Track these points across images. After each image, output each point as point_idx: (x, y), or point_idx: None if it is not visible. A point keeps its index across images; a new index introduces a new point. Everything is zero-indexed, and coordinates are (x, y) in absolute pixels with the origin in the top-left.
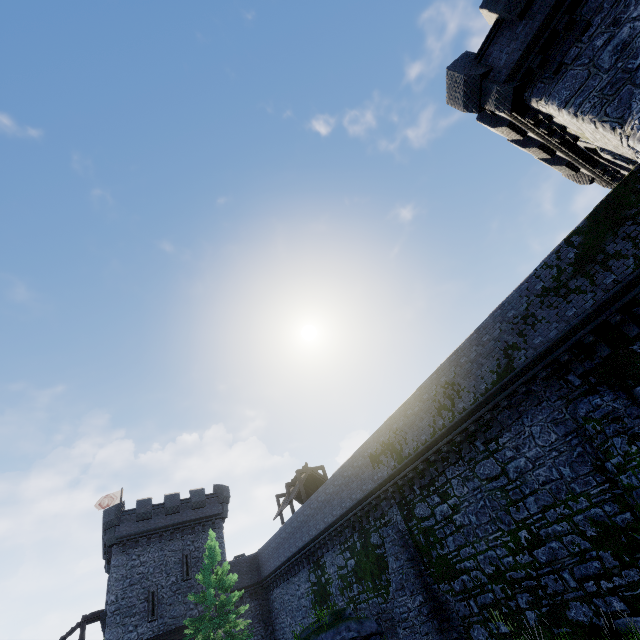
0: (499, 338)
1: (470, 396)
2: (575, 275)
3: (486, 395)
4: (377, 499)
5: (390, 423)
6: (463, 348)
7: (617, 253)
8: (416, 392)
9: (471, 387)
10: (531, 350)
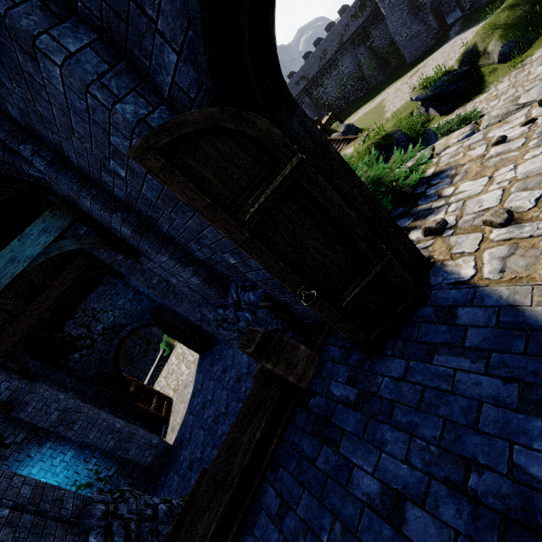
0: (339, 32)
1: (331, 53)
2: (359, 12)
3: (335, 52)
4: (299, 97)
5: (302, 69)
6: (328, 36)
7: (368, 6)
8: (312, 55)
9: (331, 50)
10: (347, 36)
